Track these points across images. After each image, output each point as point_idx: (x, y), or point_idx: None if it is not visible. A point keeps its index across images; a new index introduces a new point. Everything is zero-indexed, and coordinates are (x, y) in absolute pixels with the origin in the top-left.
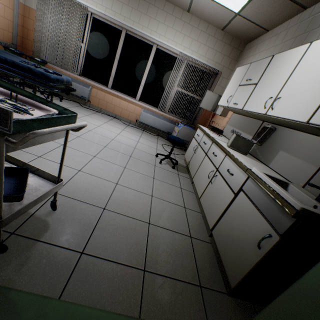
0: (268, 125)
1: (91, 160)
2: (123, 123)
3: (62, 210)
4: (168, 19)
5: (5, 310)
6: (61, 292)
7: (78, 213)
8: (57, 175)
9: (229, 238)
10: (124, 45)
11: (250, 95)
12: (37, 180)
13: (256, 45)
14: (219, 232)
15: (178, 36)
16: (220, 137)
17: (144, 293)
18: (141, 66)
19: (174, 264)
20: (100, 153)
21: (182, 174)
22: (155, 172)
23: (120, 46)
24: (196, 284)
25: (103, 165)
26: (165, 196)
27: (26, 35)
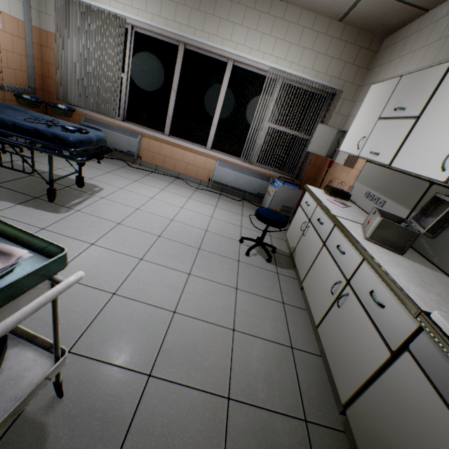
0: (447, 196)
1: (135, 267)
2: (189, 185)
3: (74, 392)
4: (249, 17)
5: None
6: None
7: (103, 394)
8: (76, 310)
9: (385, 448)
10: (183, 68)
11: (404, 139)
12: (23, 353)
13: (404, 38)
14: (362, 422)
15: (266, 42)
16: (347, 210)
17: None
18: (211, 96)
19: None
20: (150, 251)
21: (284, 272)
22: (238, 276)
23: (178, 70)
24: None
25: (154, 274)
26: (256, 327)
27: (46, 72)
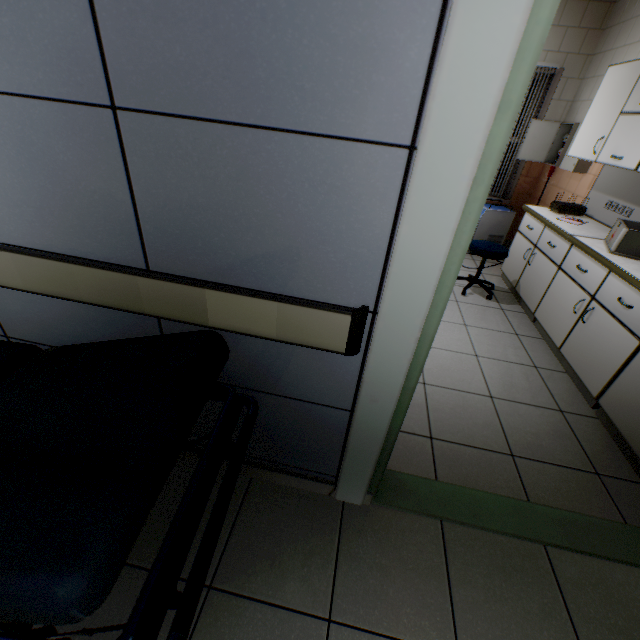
0: None
1: None
2: None
3: None
4: None
5: (400, 487)
6: (434, 475)
7: None
8: None
9: (636, 408)
10: None
11: None
12: None
13: None
14: (615, 401)
15: None
16: (584, 227)
17: (523, 479)
18: None
19: (548, 448)
20: None
21: (509, 308)
22: (462, 314)
23: None
24: (589, 472)
25: None
26: (496, 353)
27: None
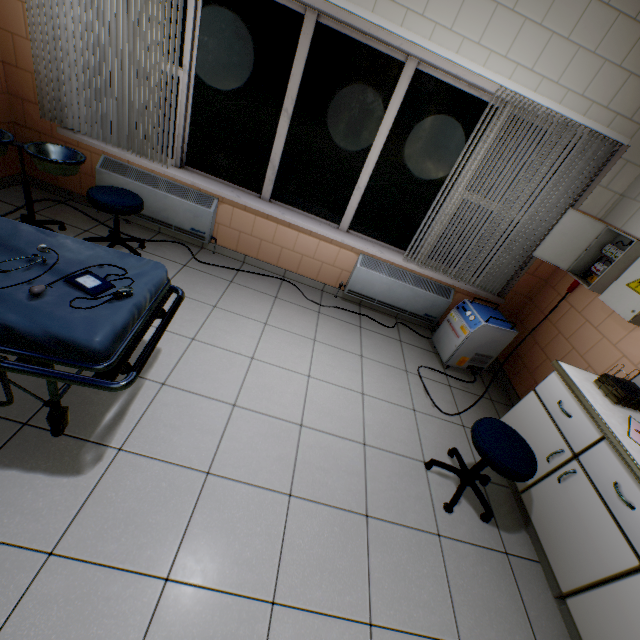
0: None
1: None
2: (306, 299)
3: None
4: None
5: None
6: None
7: None
8: None
9: None
10: (308, 66)
11: None
12: None
13: None
14: None
15: (501, 26)
16: None
17: None
18: (361, 130)
19: None
20: (284, 563)
21: (515, 544)
22: (452, 592)
23: (298, 71)
24: None
25: None
26: None
27: (11, 53)
